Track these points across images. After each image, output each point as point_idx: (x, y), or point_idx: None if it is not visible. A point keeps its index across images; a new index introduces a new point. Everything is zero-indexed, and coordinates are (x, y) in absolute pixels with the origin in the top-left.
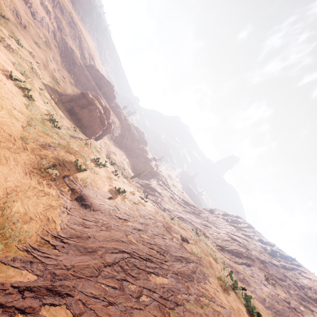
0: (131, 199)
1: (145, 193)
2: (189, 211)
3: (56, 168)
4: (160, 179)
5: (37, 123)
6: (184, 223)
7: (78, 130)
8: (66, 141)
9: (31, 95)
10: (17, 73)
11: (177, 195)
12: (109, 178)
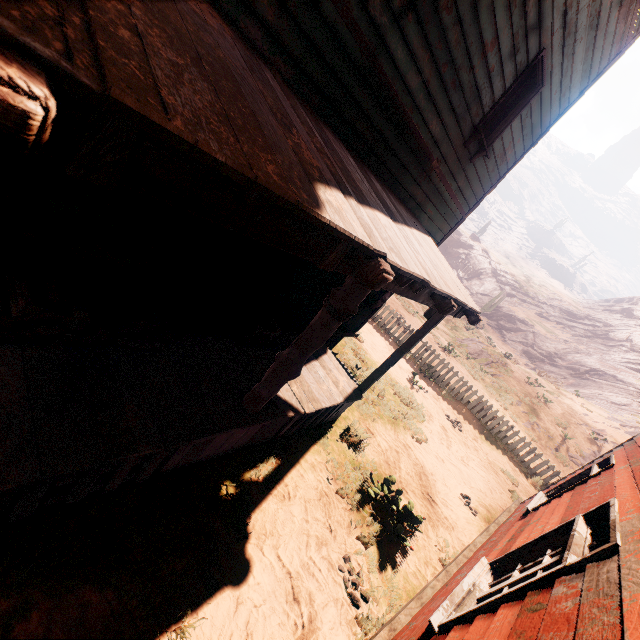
0: (608, 440)
1: (501, 331)
2: (583, 333)
3: (559, 451)
4: (503, 281)
5: (492, 393)
6: (606, 384)
7: (425, 307)
8: (513, 394)
9: (456, 352)
10: (420, 324)
11: (545, 304)
12: (564, 415)
